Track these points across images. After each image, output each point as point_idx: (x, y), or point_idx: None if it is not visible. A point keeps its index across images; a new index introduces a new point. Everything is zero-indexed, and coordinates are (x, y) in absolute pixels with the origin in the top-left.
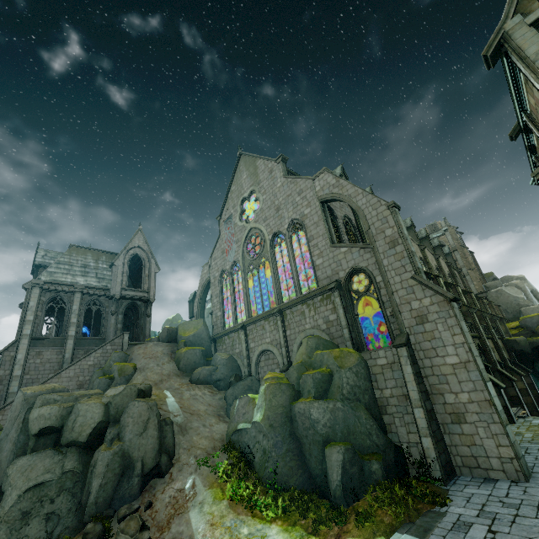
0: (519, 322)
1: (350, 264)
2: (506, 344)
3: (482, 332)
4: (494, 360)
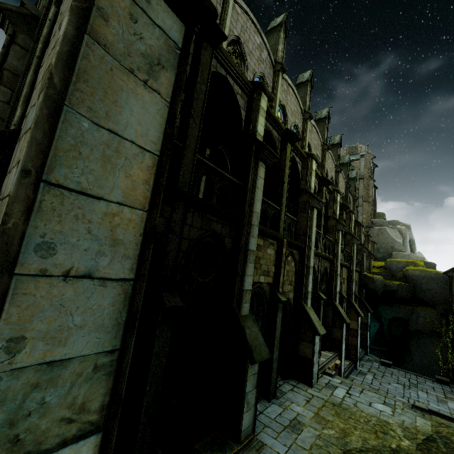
0: (385, 262)
1: None
2: (362, 279)
3: (338, 256)
4: (336, 293)
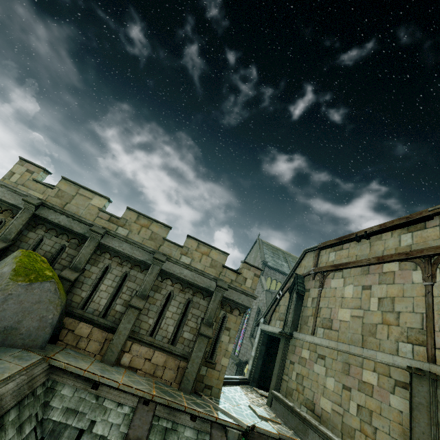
0: None
1: (248, 356)
2: None
3: None
4: None
